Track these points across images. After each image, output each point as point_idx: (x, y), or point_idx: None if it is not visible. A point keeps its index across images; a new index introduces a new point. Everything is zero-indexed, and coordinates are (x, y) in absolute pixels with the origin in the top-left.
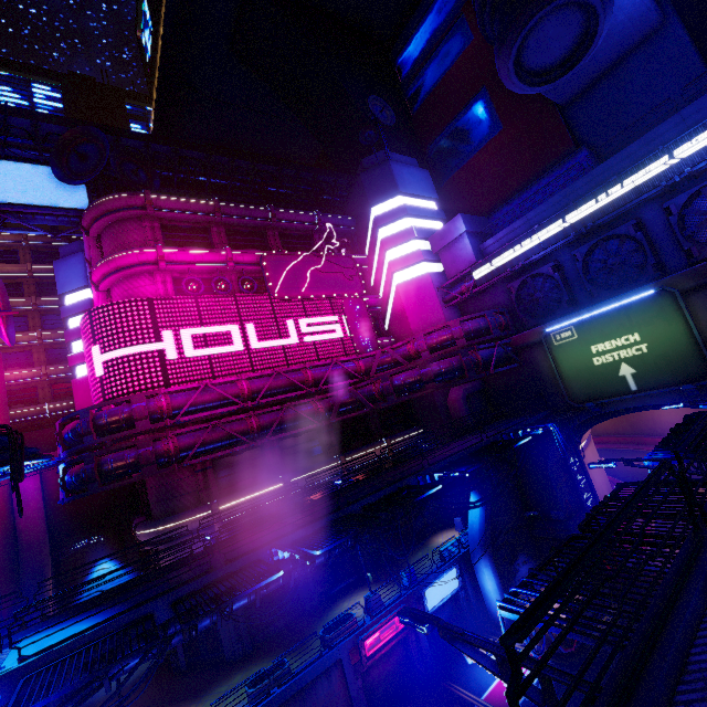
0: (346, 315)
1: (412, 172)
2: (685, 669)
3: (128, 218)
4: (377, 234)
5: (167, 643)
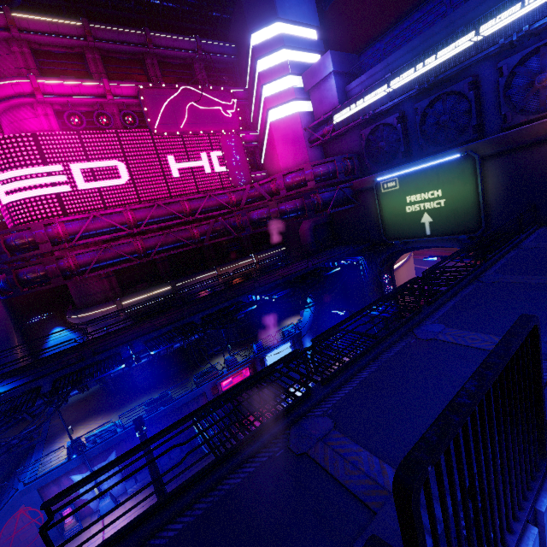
0: (223, 151)
1: None
2: (215, 488)
3: None
4: (255, 66)
5: (66, 396)
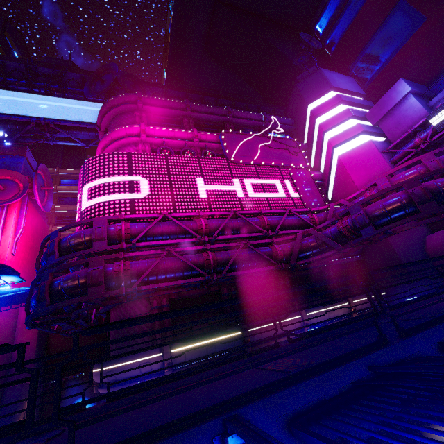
0: (293, 180)
1: (340, 77)
2: None
3: (125, 112)
4: (314, 123)
5: None
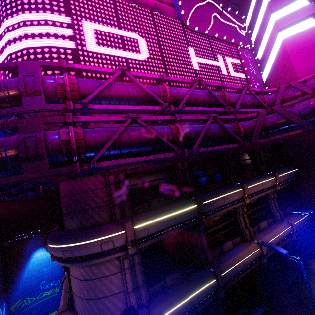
0: (241, 60)
1: None
2: None
3: None
4: (262, 1)
5: None
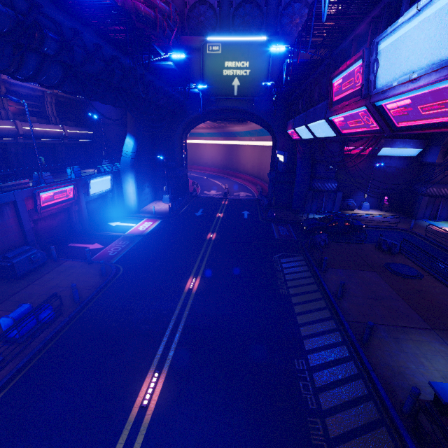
0: None
1: None
2: None
3: None
4: None
5: None
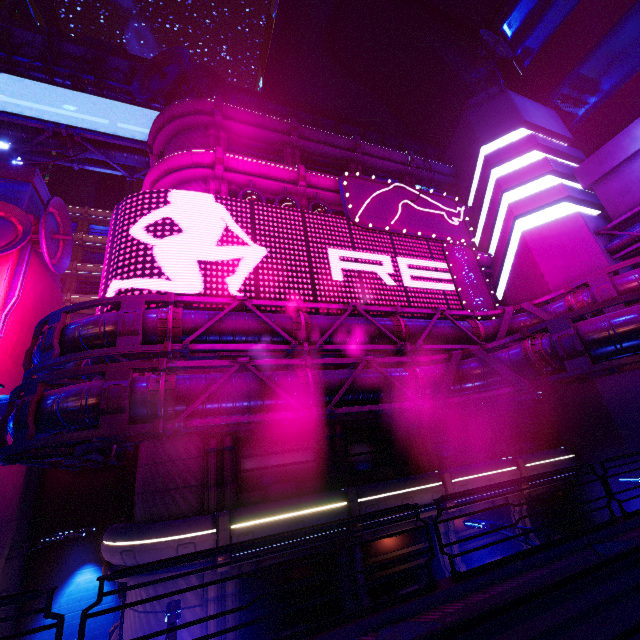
0: (449, 263)
1: (536, 107)
2: None
3: (194, 127)
4: (488, 176)
5: None
